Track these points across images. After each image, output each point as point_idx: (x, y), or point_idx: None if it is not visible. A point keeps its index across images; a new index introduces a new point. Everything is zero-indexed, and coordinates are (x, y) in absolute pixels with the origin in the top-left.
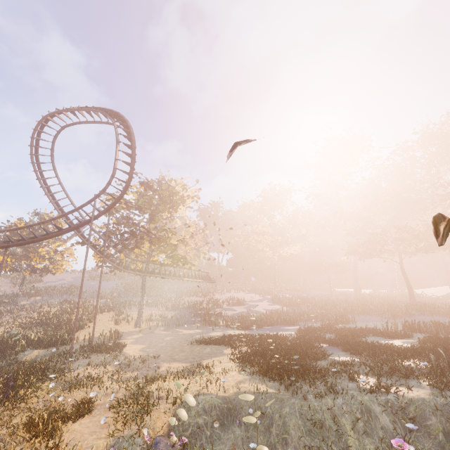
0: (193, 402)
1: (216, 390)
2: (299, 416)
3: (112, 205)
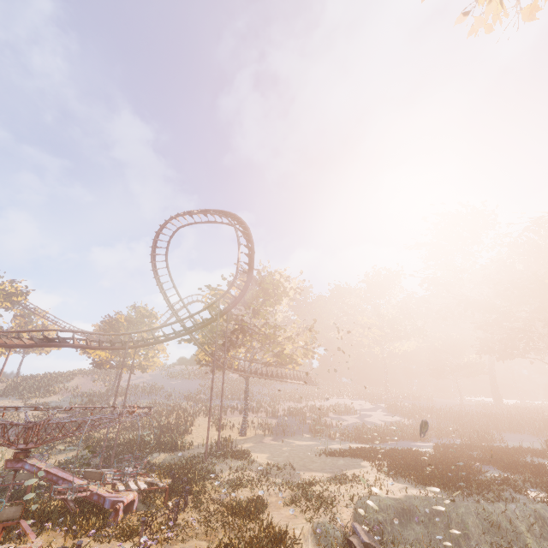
0: (382, 494)
1: (384, 493)
2: (476, 516)
3: (234, 305)
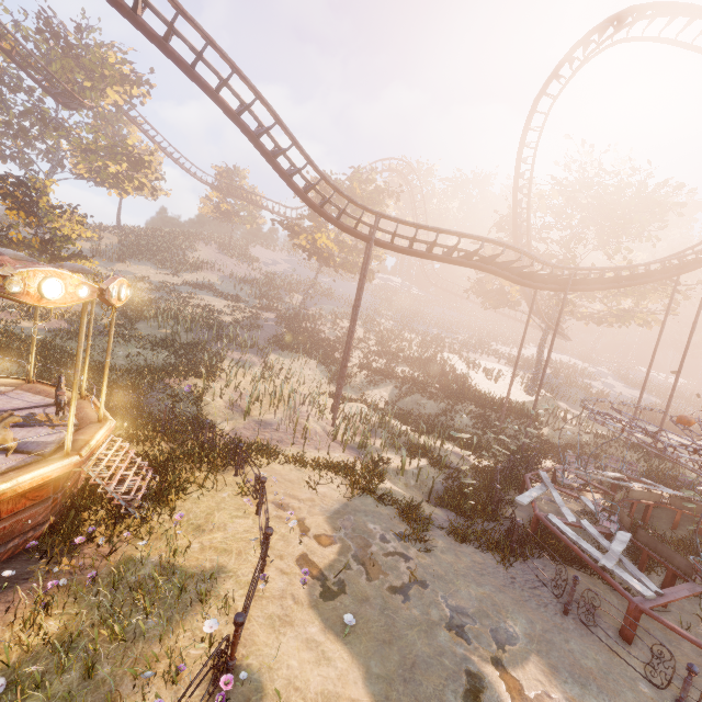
0: None
1: None
2: None
3: None
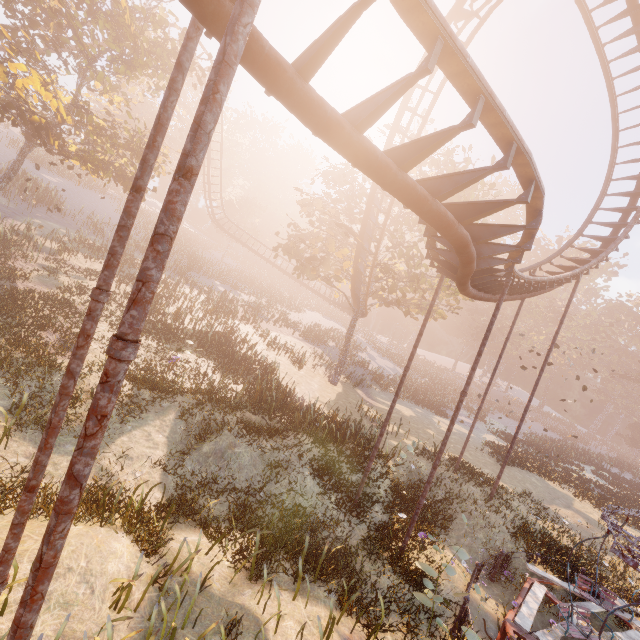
0: None
1: None
2: None
3: None
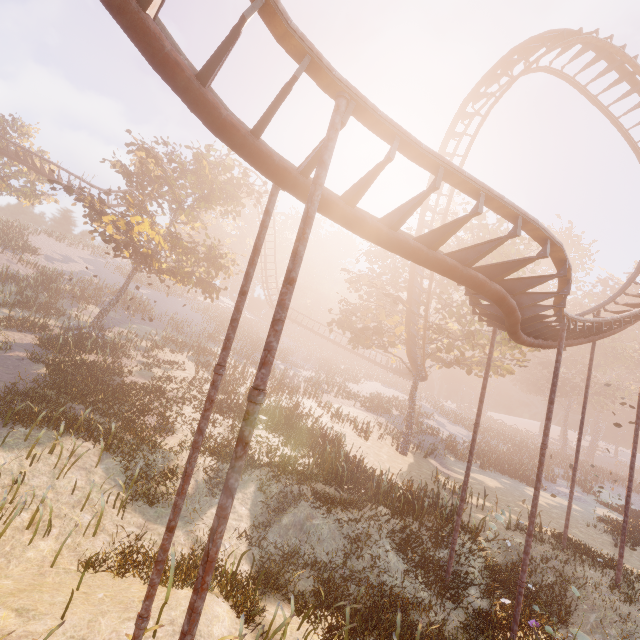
0: None
1: None
2: None
3: None
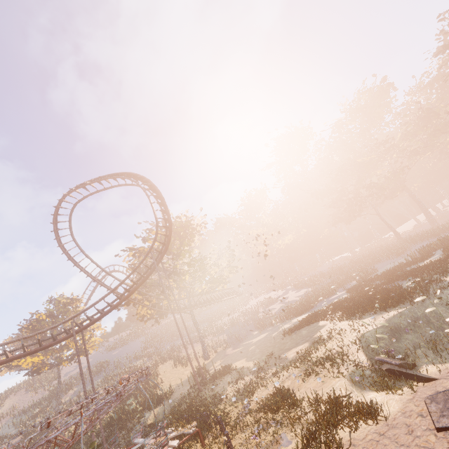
0: (385, 323)
1: (369, 328)
2: (441, 306)
3: (165, 251)
